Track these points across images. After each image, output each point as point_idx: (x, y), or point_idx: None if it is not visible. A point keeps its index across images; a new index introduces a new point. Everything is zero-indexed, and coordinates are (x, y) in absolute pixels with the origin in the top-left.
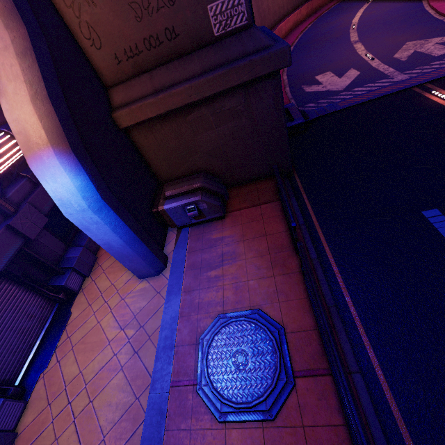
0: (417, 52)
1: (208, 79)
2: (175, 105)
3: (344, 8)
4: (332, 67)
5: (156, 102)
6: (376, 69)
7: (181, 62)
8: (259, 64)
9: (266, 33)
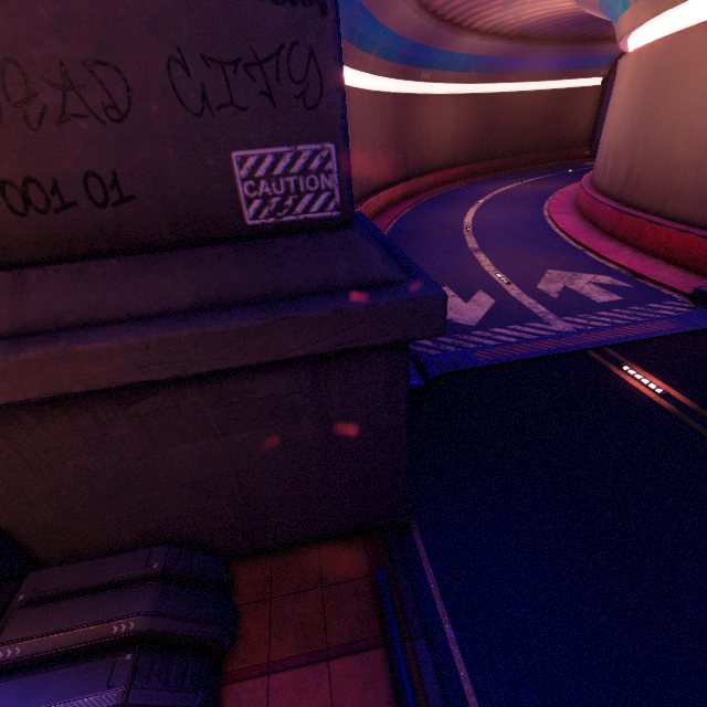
0: (569, 289)
1: (209, 333)
2: (85, 382)
3: (450, 201)
4: (449, 281)
5: (10, 368)
6: (519, 302)
7: (133, 267)
8: (364, 320)
9: (372, 234)
